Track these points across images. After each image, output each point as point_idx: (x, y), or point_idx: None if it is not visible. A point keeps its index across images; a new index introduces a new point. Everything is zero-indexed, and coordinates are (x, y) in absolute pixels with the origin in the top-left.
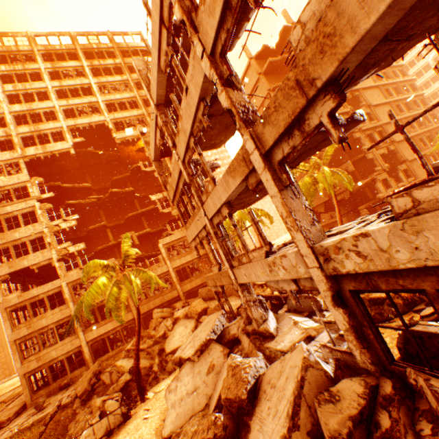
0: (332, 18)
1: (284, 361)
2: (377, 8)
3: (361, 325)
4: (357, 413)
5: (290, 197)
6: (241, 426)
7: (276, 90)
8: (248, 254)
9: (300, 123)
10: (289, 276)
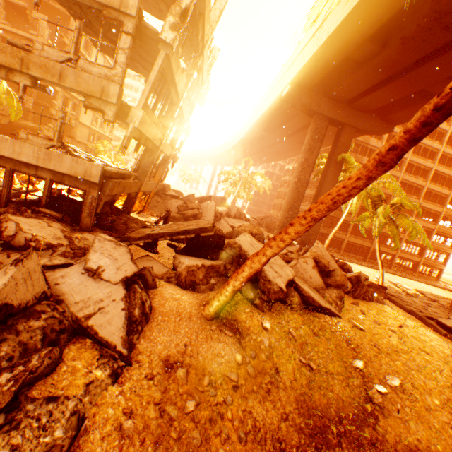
0: (52, 65)
1: None
2: (61, 82)
3: None
4: None
5: None
6: None
7: (12, 47)
8: None
9: (11, 72)
10: None
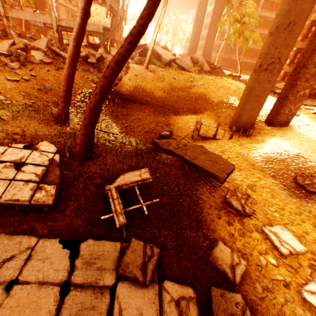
0: None
1: (41, 41)
2: None
3: (60, 39)
4: (60, 48)
5: (54, 2)
6: (27, 51)
7: None
8: (23, 7)
9: None
10: (44, 22)
